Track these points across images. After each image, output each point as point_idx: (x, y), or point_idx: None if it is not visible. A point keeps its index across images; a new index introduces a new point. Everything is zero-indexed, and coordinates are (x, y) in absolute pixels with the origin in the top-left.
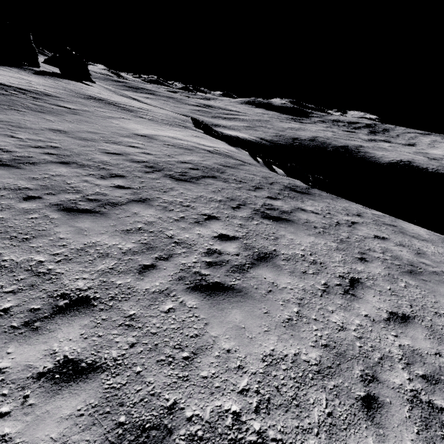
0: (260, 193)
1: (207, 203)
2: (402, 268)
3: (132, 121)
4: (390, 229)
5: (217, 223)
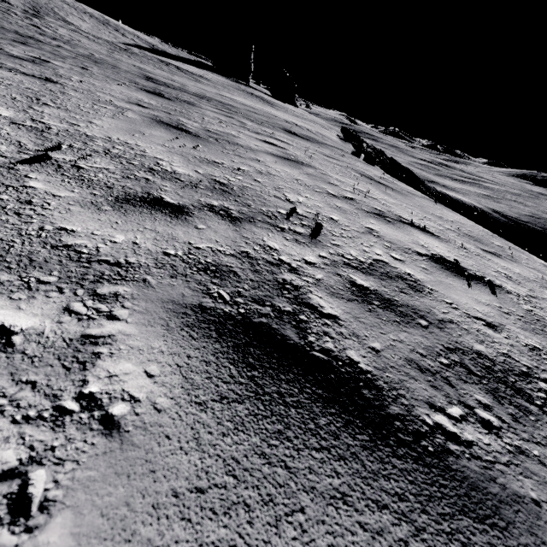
0: (216, 107)
1: (116, 75)
2: (180, 126)
3: (249, 100)
4: (349, 172)
5: (72, 66)
